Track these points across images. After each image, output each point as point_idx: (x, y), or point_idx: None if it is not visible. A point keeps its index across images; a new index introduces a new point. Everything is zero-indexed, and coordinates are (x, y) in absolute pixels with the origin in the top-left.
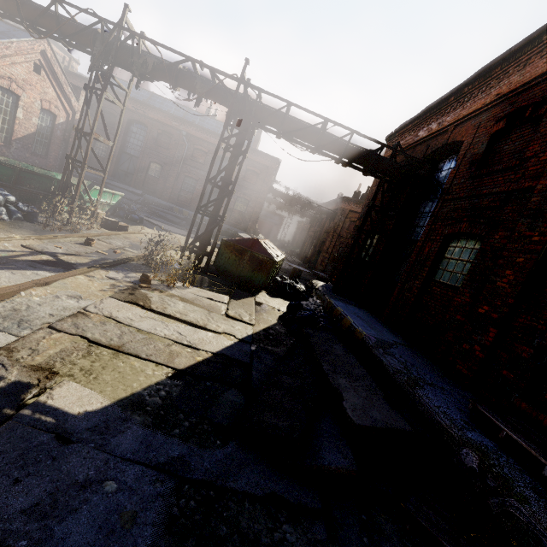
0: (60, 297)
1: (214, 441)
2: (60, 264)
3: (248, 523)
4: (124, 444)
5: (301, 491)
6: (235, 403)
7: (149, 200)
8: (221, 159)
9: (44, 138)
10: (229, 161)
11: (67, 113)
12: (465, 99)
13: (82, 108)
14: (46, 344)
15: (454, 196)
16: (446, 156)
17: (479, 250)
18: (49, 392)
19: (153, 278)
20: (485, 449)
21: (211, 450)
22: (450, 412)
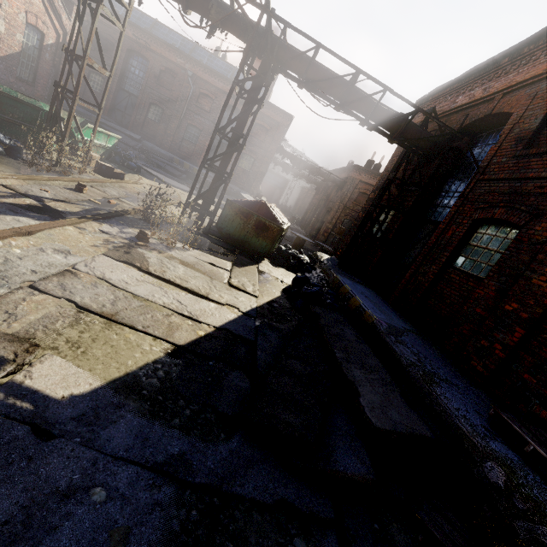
0: (45, 250)
1: (217, 434)
2: (46, 211)
3: (256, 537)
4: (116, 437)
5: (312, 497)
6: (240, 388)
7: (147, 147)
8: (233, 106)
9: (30, 60)
10: (242, 109)
11: (57, 32)
12: (522, 62)
13: (73, 23)
14: (26, 308)
15: (491, 176)
16: (485, 130)
17: (514, 241)
18: (27, 369)
19: (151, 235)
20: (511, 464)
21: (215, 446)
22: (470, 416)
